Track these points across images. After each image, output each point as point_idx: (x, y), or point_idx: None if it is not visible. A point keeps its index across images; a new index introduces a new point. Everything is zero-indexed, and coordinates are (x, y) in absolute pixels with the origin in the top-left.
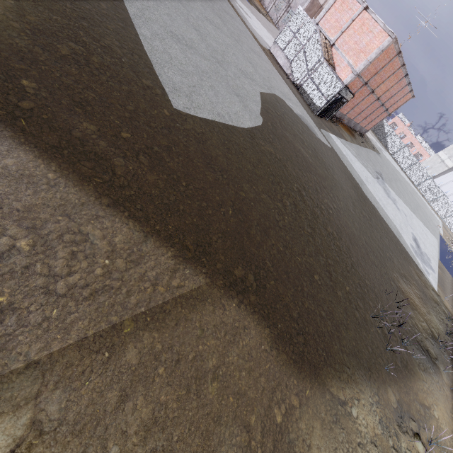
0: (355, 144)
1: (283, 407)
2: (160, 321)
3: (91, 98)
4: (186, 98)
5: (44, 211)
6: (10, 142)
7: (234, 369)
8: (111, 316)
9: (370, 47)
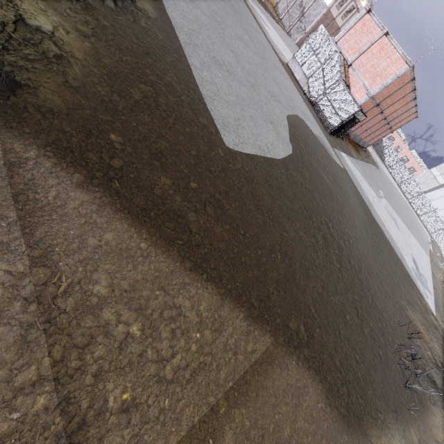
0: (360, 161)
1: None
2: (244, 394)
3: (163, 147)
4: (234, 134)
5: (145, 288)
6: (108, 211)
7: (303, 435)
8: (209, 397)
9: (387, 72)
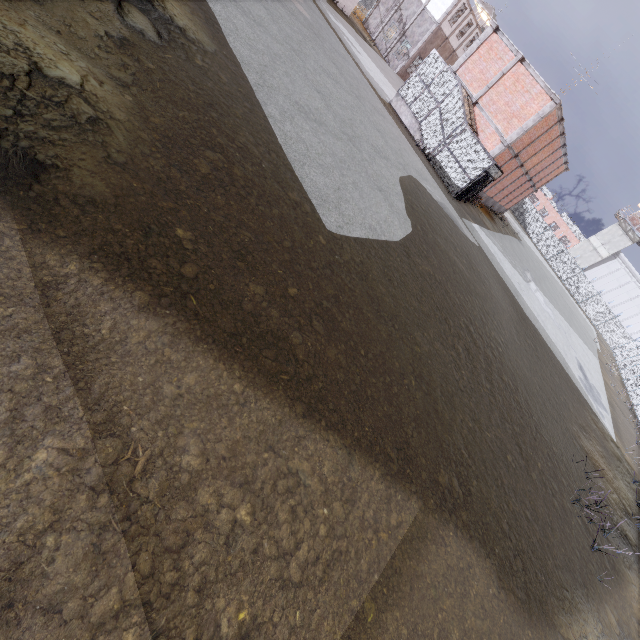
0: (498, 233)
1: None
2: (396, 590)
3: (247, 239)
4: (336, 211)
5: (249, 450)
6: (185, 342)
7: (476, 637)
8: (351, 601)
9: (526, 111)
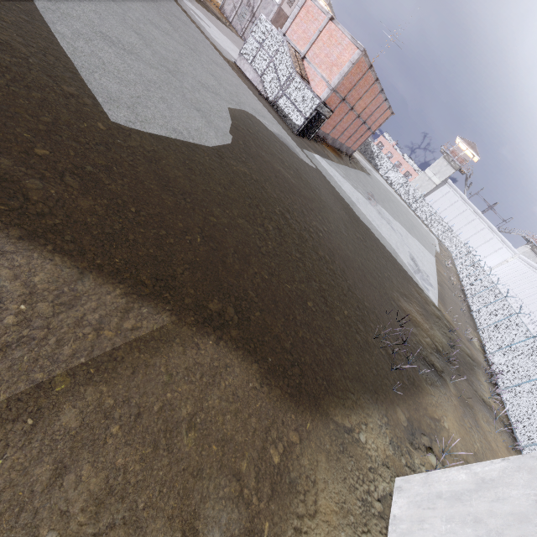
0: (343, 165)
1: (280, 446)
2: (109, 372)
3: None
4: (128, 110)
5: None
6: None
7: (216, 413)
8: (34, 374)
9: (341, 60)
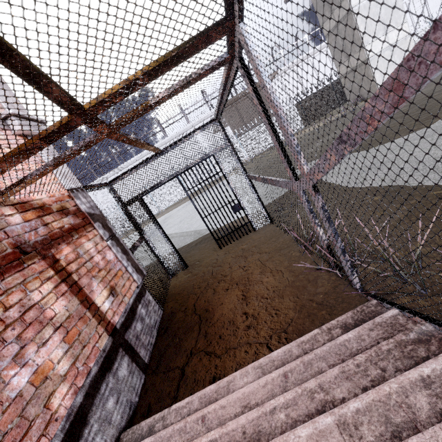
0: None
1: None
2: None
3: None
4: None
5: None
6: None
7: None
8: None
9: None
